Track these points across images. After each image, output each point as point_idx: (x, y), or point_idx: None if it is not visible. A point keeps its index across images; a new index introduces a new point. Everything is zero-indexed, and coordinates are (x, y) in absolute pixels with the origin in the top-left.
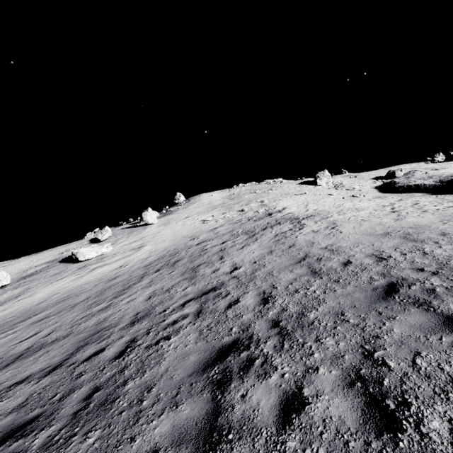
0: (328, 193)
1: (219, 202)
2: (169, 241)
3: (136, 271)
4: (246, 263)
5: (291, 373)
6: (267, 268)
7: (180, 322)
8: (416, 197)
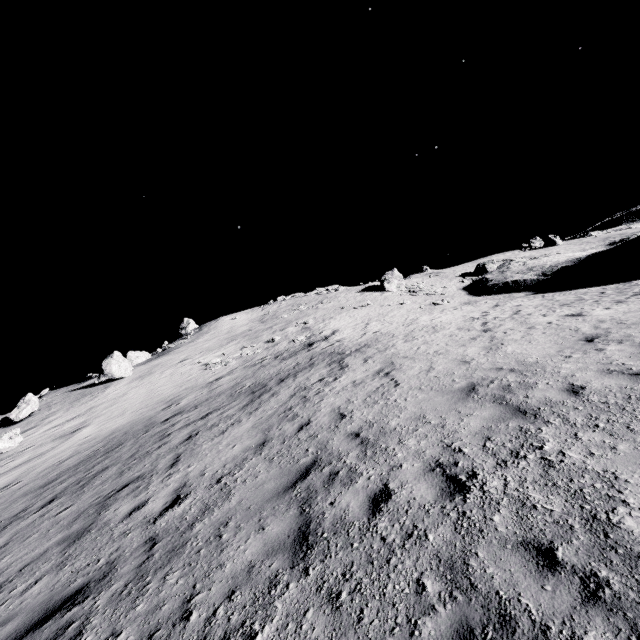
0: (399, 302)
1: (243, 329)
2: (131, 413)
3: (15, 502)
4: (203, 483)
5: None
6: (226, 506)
7: None
8: (517, 299)
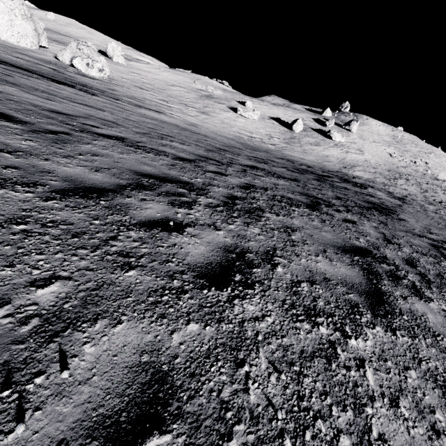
0: None
1: (387, 139)
2: (379, 159)
3: (384, 171)
4: None
5: None
6: None
7: None
8: None
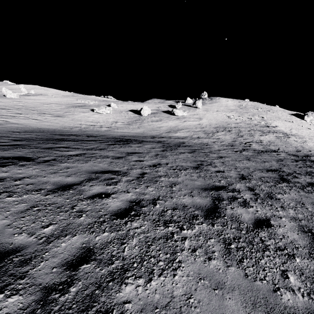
0: (307, 127)
1: (232, 108)
2: (215, 121)
3: (211, 128)
4: (265, 140)
5: (289, 154)
6: (275, 143)
7: (252, 145)
8: None
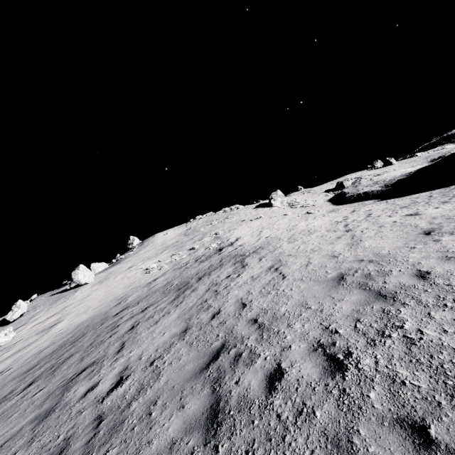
0: (283, 214)
1: (172, 241)
2: (92, 310)
3: (5, 386)
4: (140, 366)
5: None
6: (156, 386)
7: None
8: (367, 205)
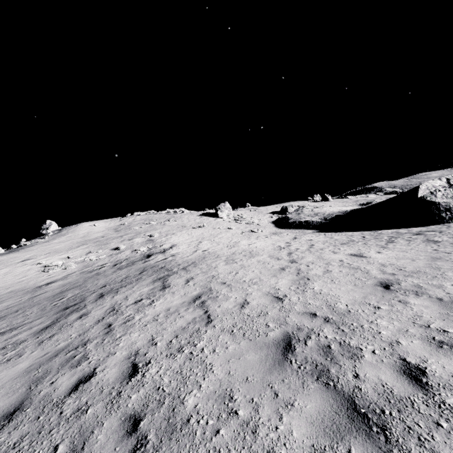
0: (227, 227)
1: (98, 235)
2: None
3: None
4: None
5: None
6: None
7: None
8: (308, 234)
